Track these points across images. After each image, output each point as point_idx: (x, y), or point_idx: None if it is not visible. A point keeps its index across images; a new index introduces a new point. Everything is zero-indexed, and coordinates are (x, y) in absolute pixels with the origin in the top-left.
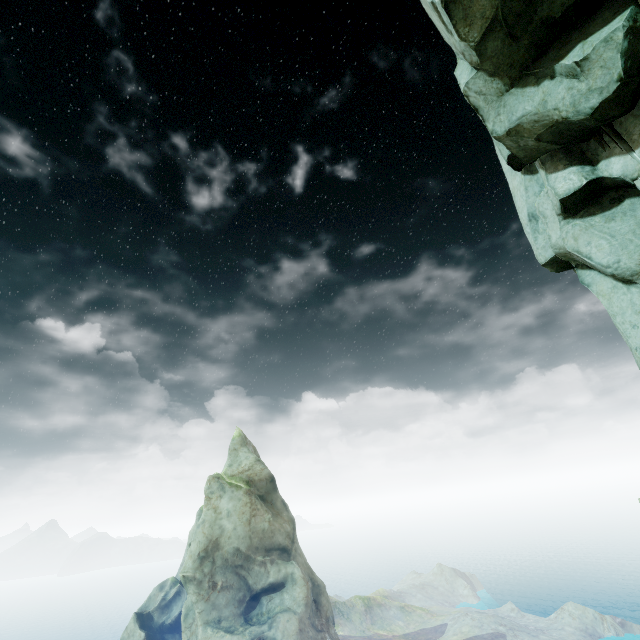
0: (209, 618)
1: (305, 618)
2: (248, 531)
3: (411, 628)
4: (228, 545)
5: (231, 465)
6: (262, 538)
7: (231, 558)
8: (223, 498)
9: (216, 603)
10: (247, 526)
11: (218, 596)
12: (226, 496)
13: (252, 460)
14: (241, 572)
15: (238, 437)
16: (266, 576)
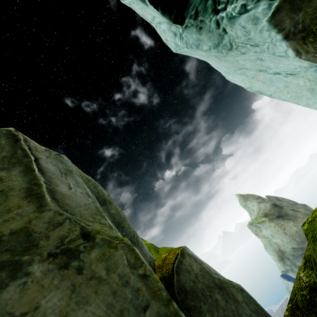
0: None
1: None
2: (289, 237)
3: None
4: (286, 249)
5: (250, 214)
6: (299, 236)
7: (294, 253)
8: (262, 230)
9: None
10: (286, 236)
11: None
12: (262, 229)
13: (256, 205)
14: None
15: (240, 199)
16: None
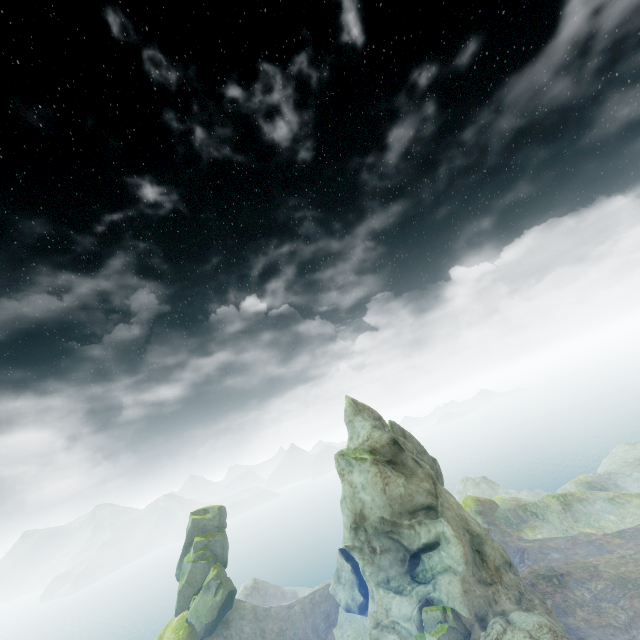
0: (378, 579)
1: (468, 576)
2: (386, 500)
3: (627, 523)
4: (372, 515)
5: (351, 438)
6: (402, 503)
7: (379, 526)
8: (353, 473)
9: (381, 565)
10: (383, 495)
11: (380, 559)
12: (355, 470)
13: (368, 428)
14: (393, 536)
15: (349, 407)
16: (418, 537)
